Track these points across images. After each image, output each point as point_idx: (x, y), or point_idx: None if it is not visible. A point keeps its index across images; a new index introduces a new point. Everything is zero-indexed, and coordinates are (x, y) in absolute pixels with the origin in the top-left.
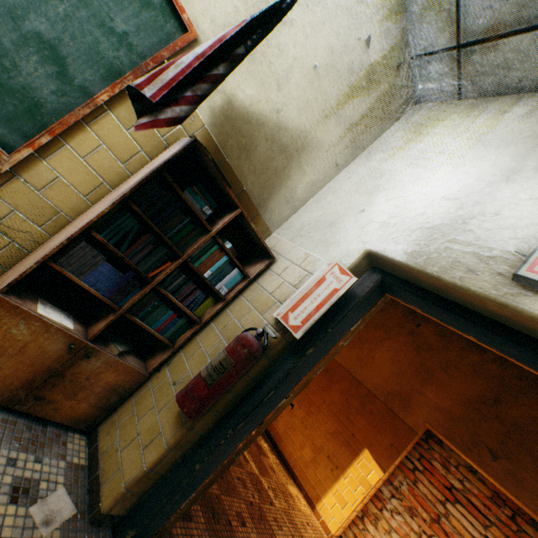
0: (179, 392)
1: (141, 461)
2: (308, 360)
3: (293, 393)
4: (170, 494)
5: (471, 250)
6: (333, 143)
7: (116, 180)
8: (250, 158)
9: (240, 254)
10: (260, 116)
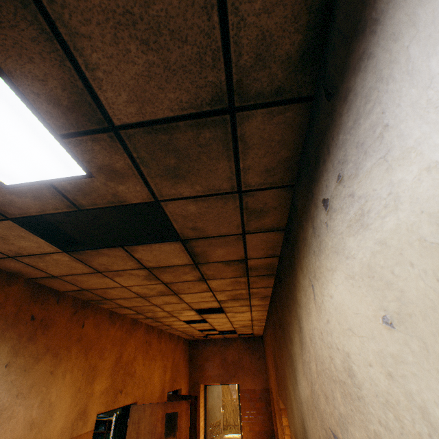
0: None
1: None
2: None
3: None
4: None
5: None
6: None
7: None
8: None
9: None
10: None
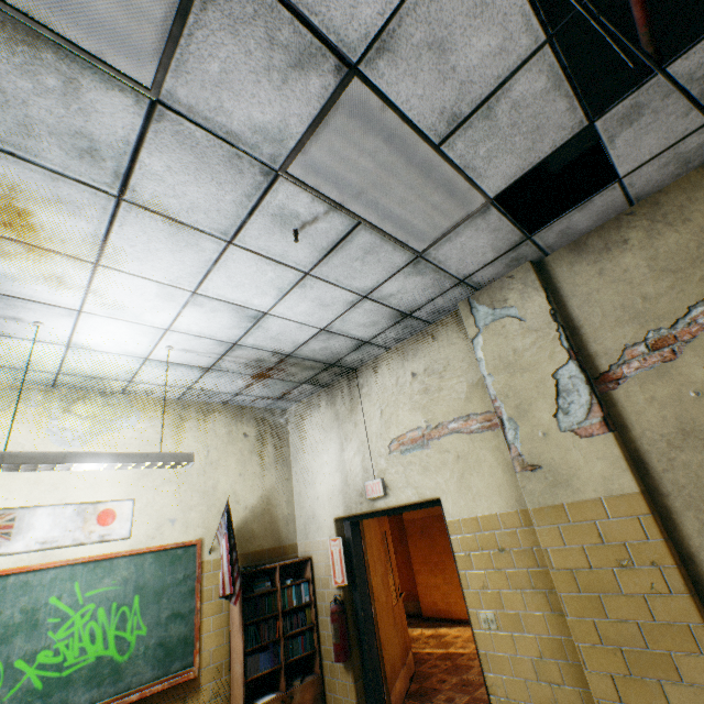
0: (334, 658)
1: (353, 702)
2: (361, 584)
3: (373, 600)
4: (373, 696)
5: (356, 494)
6: (276, 477)
7: (227, 621)
8: (256, 536)
9: (296, 571)
10: (243, 520)
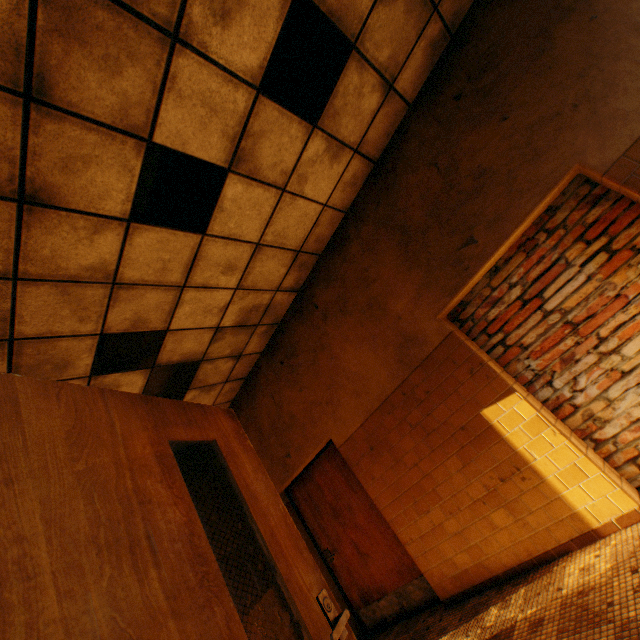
0: None
1: None
2: None
3: None
4: None
5: None
6: None
7: None
8: None
9: None
10: None
